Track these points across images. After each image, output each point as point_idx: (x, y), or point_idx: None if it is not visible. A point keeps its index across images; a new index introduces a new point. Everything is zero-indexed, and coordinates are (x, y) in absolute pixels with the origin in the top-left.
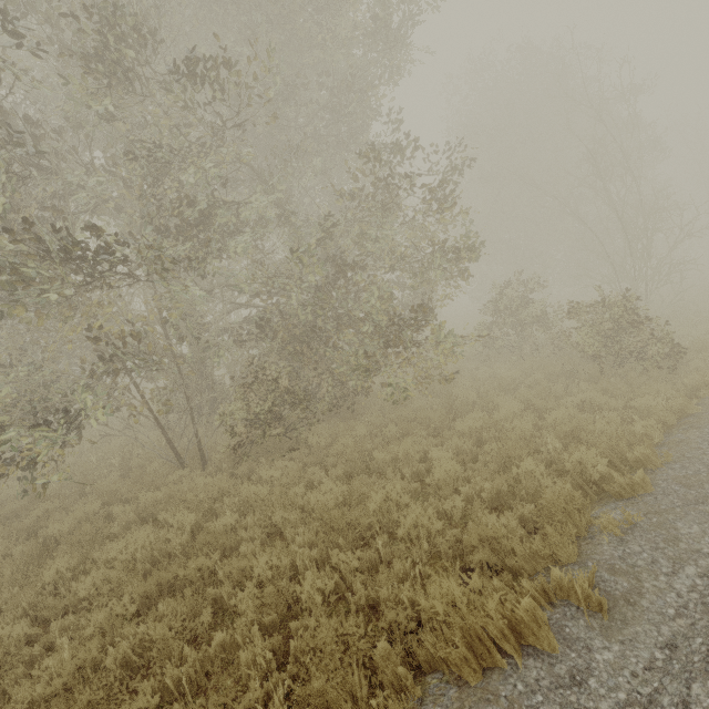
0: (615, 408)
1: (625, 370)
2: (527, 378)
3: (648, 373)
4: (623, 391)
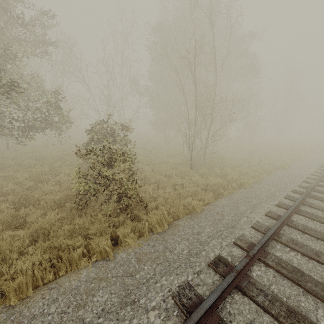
0: (12, 258)
1: (105, 207)
2: (44, 196)
3: (121, 213)
4: (60, 234)
